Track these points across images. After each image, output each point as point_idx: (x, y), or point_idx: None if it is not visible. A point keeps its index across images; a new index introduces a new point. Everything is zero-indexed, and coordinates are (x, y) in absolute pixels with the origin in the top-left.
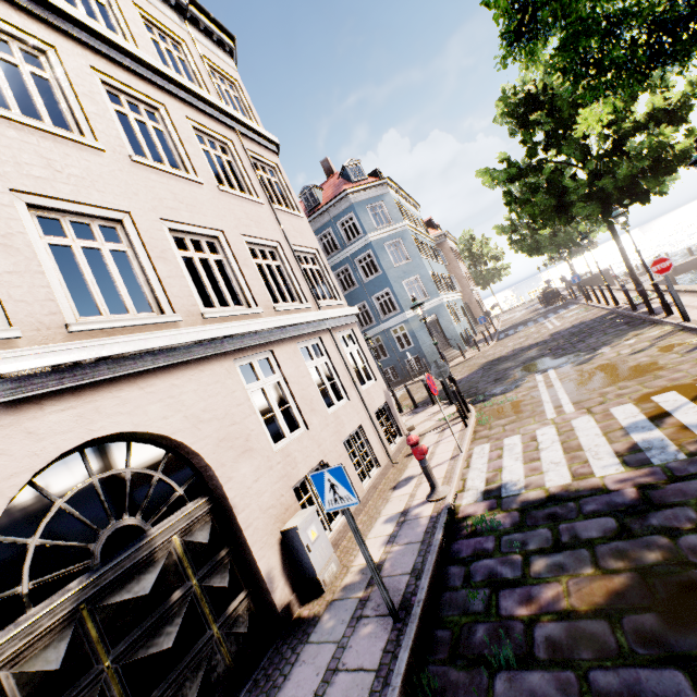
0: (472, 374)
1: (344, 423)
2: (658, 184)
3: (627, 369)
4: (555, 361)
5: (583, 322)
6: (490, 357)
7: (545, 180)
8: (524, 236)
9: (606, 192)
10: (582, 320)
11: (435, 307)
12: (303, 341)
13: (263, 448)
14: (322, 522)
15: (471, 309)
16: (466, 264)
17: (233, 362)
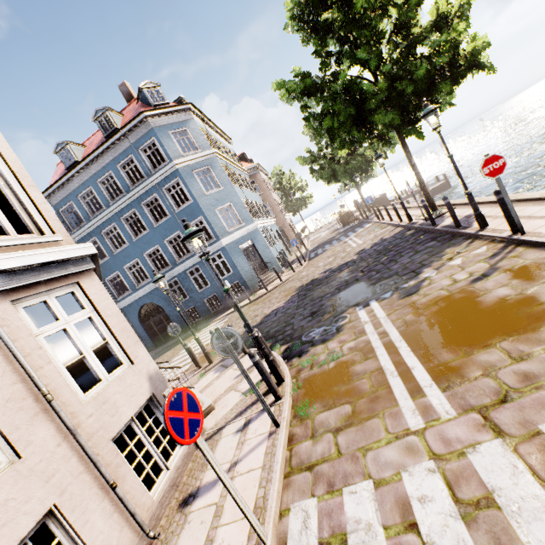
0: (288, 302)
1: None
2: (452, 90)
3: (491, 310)
4: (374, 287)
5: (384, 239)
6: (304, 280)
7: (342, 87)
8: (322, 165)
9: (404, 98)
10: (382, 237)
11: (250, 233)
12: None
13: None
14: None
15: (285, 233)
16: (279, 195)
17: None
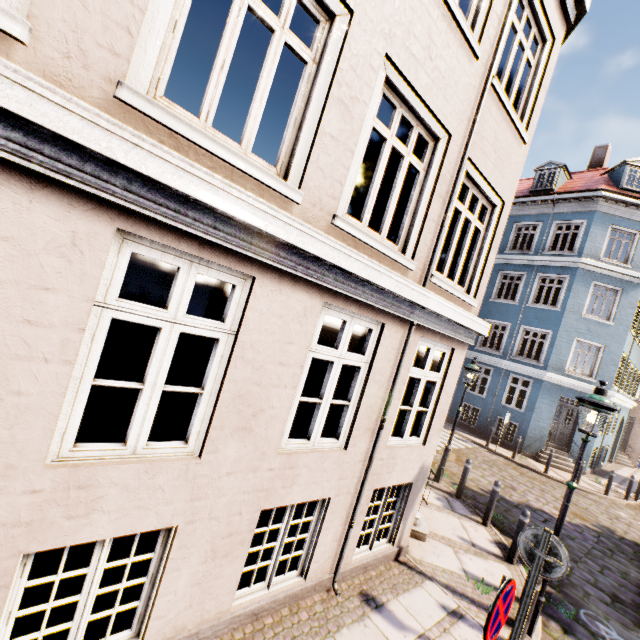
0: (573, 526)
1: (297, 480)
2: None
3: None
4: None
5: None
6: (620, 526)
7: None
8: None
9: None
10: None
11: None
12: (344, 307)
13: (12, 441)
14: (69, 633)
15: (631, 429)
16: None
17: (125, 235)
